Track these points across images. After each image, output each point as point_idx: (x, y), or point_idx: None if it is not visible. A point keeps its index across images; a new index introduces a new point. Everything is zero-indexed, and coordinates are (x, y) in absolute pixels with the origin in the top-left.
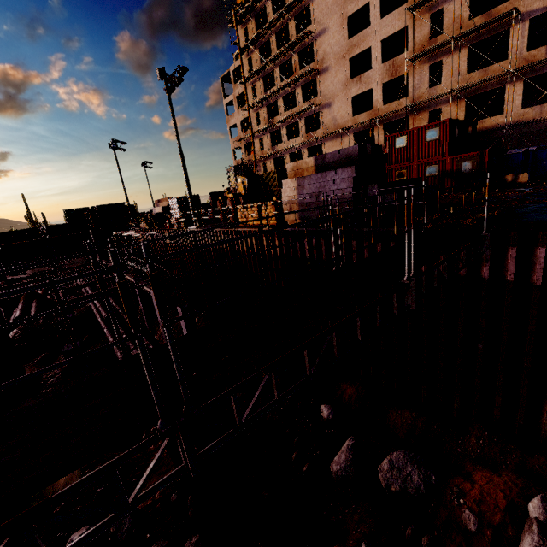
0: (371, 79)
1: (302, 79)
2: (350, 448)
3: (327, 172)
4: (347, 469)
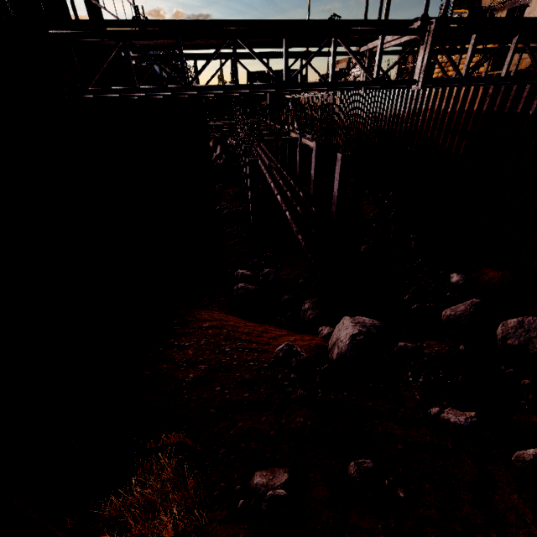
0: None
1: None
2: (474, 304)
3: None
4: (461, 317)
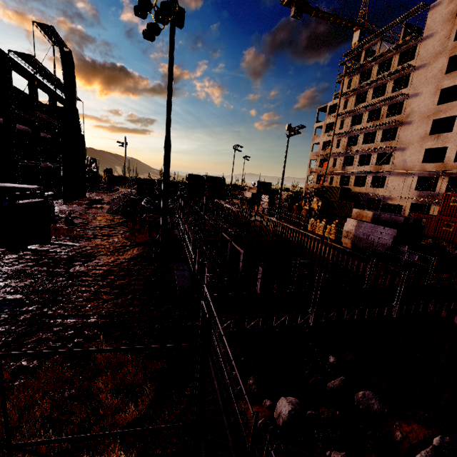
0: (448, 140)
1: (385, 125)
2: (342, 380)
3: (378, 226)
4: (337, 388)
